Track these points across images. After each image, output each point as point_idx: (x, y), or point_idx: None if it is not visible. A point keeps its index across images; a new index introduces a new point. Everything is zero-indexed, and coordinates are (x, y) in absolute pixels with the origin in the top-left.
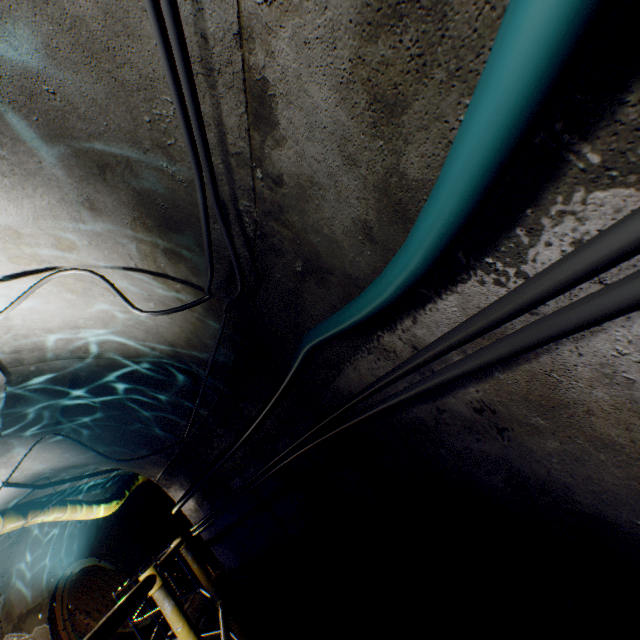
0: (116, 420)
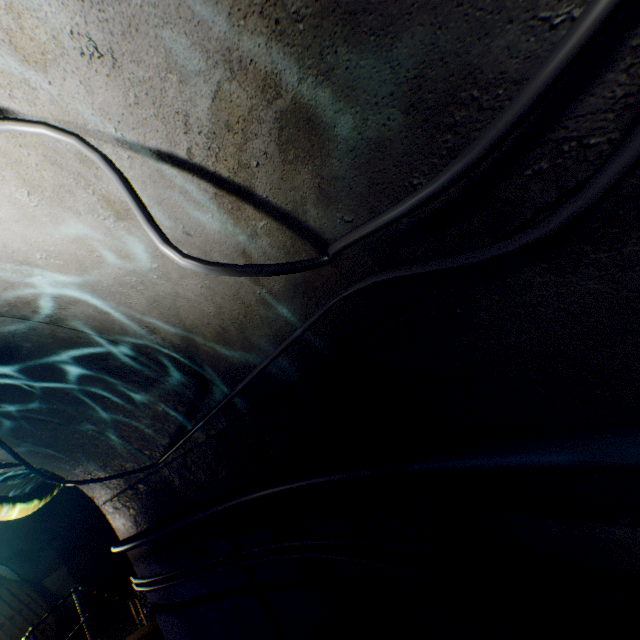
0: (62, 417)
